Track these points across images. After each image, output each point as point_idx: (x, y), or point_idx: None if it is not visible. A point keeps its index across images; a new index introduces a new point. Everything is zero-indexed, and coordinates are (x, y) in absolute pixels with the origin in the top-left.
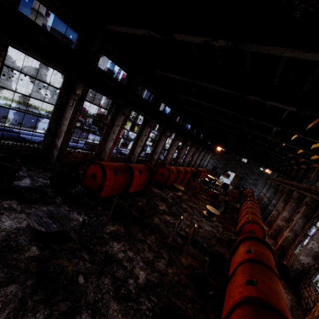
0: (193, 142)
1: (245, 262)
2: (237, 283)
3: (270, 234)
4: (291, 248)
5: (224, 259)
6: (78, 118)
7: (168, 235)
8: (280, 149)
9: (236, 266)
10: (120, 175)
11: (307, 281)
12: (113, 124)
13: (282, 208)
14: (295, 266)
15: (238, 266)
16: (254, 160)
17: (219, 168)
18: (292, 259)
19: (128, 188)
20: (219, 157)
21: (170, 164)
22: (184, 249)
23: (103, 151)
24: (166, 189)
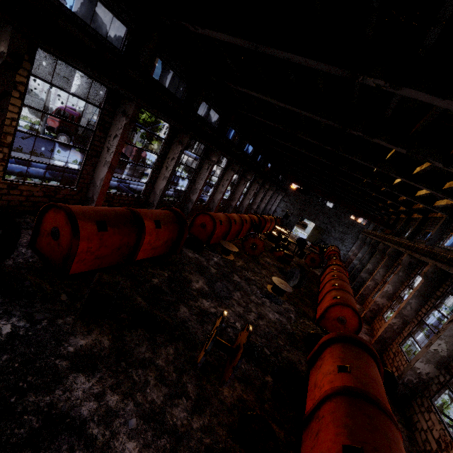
0: (256, 175)
1: (337, 396)
2: (324, 447)
3: (363, 316)
4: (397, 342)
5: (298, 375)
6: (19, 113)
7: (201, 340)
8: (390, 188)
9: (319, 399)
10: (113, 231)
11: (425, 403)
12: (106, 134)
13: (382, 276)
14: (407, 377)
15: (323, 401)
16: (346, 205)
17: (293, 215)
18: (398, 360)
19: (135, 253)
20: (293, 199)
21: (219, 208)
22: (227, 377)
23: (91, 185)
24: (209, 250)
